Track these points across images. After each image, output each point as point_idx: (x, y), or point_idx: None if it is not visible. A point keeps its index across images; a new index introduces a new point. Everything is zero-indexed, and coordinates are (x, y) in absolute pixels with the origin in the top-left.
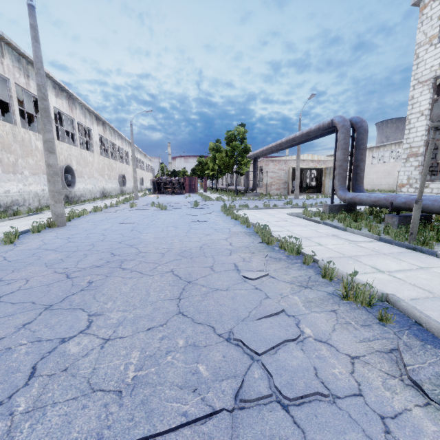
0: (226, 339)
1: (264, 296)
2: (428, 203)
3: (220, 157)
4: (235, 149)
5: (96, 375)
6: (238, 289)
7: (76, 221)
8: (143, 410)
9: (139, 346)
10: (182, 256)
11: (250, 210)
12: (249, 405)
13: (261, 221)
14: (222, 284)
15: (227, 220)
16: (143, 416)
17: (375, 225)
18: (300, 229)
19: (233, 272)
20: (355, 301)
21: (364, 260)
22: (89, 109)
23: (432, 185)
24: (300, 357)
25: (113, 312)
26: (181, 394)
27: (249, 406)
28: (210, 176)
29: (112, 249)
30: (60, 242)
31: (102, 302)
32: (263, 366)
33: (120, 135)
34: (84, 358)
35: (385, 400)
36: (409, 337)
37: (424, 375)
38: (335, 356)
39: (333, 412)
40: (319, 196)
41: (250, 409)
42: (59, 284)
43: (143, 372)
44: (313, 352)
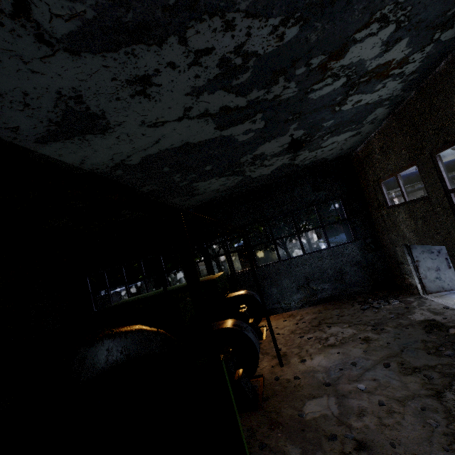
0: None
1: None
2: None
3: None
4: None
5: None
6: None
7: None
8: None
9: None
10: None
11: None
12: None
13: None
14: None
15: None
16: None
17: None
18: None
19: None
20: None
21: None
22: None
23: None
24: None
25: None
26: None
27: None
28: None
29: None
30: None
31: None
32: None
33: None
34: None
35: None
36: None
37: None
38: None
39: None
40: None
41: None
42: None
43: None
44: None
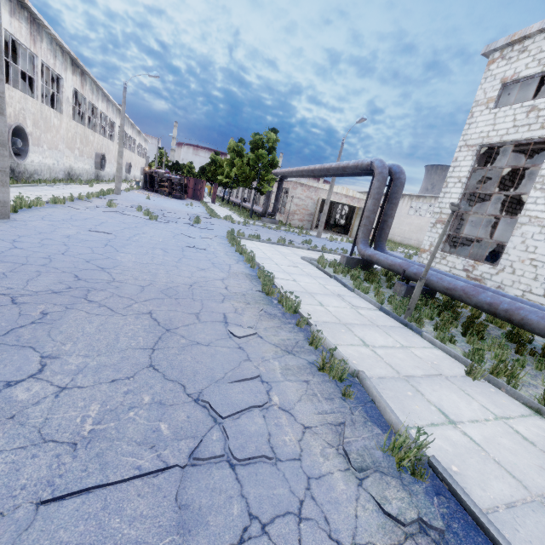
0: (195, 399)
1: (245, 358)
2: (434, 280)
3: (239, 164)
4: (260, 159)
5: (49, 426)
6: (220, 345)
7: (25, 214)
8: (98, 462)
9: (100, 398)
10: (166, 294)
11: (261, 243)
12: (201, 463)
13: (270, 261)
14: (205, 337)
15: (230, 252)
16: (97, 467)
17: (382, 292)
18: (308, 280)
19: (220, 325)
20: (329, 374)
21: (356, 330)
22: (63, 47)
23: (449, 257)
24: (259, 424)
25: (72, 356)
26: (139, 450)
27: (201, 464)
28: (223, 184)
29: (76, 270)
30: (0, 245)
31: (60, 342)
32: (224, 429)
33: (106, 95)
34: (35, 406)
35: (317, 464)
36: (360, 413)
37: (355, 446)
38: (292, 425)
39: (272, 472)
40: (343, 240)
41: (201, 466)
42: (1, 310)
43: (101, 426)
44: (273, 419)
